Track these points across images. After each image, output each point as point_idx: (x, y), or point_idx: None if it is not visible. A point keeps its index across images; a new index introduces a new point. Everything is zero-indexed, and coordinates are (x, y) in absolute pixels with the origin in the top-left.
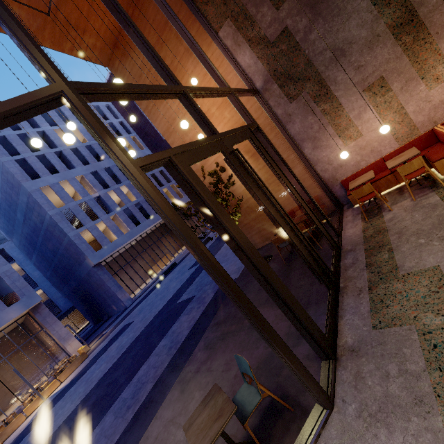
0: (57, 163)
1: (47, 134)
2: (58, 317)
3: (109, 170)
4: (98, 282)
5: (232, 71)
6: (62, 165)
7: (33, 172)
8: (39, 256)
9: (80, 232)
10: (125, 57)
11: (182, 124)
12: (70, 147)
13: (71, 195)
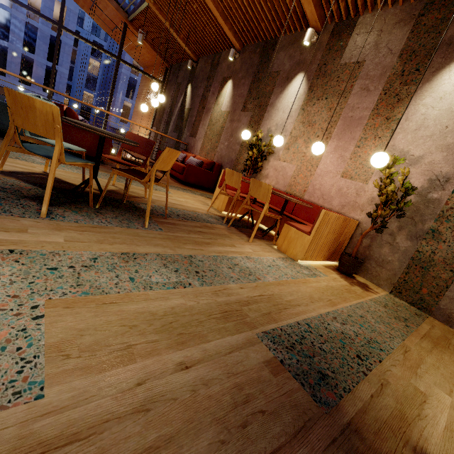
0: None
1: None
2: None
3: None
4: None
5: None
6: None
7: None
8: (104, 80)
9: (126, 100)
10: (146, 77)
11: None
12: None
13: None
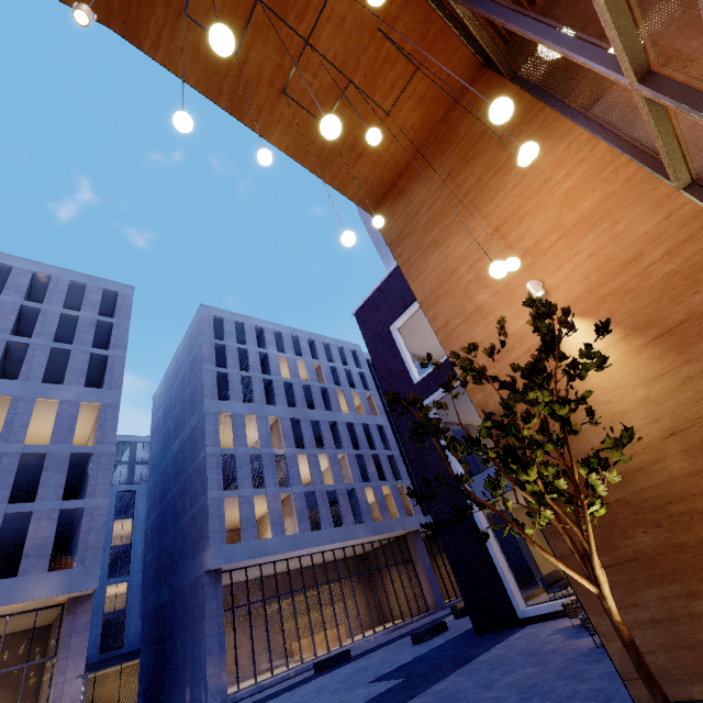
0: (258, 391)
1: (268, 358)
2: (110, 657)
3: (316, 425)
4: (195, 611)
5: (615, 159)
6: (262, 396)
7: (227, 396)
8: (158, 517)
9: (226, 496)
10: (401, 195)
11: (495, 102)
12: (284, 379)
13: (251, 442)
